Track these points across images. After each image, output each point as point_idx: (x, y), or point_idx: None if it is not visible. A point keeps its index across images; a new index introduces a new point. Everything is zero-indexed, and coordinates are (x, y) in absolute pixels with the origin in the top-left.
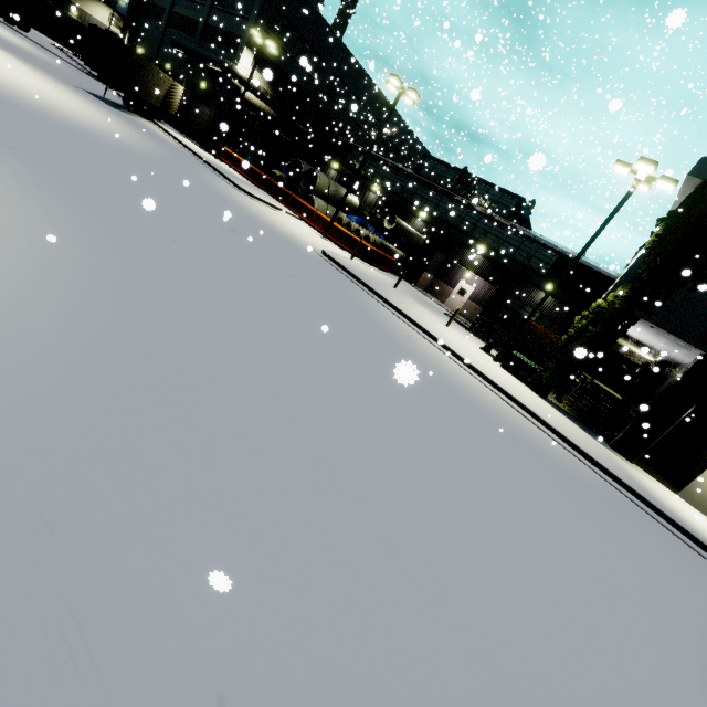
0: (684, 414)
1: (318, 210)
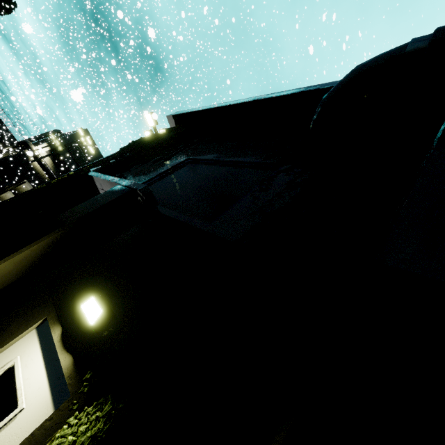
0: (31, 244)
1: (4, 198)
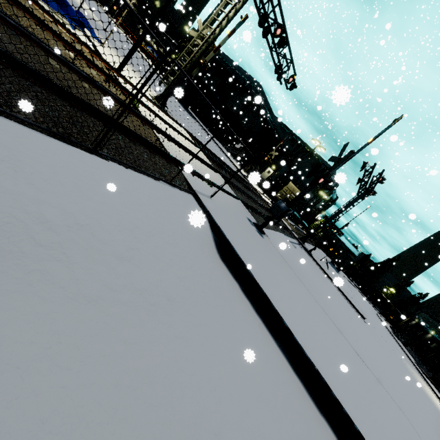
0: None
1: None
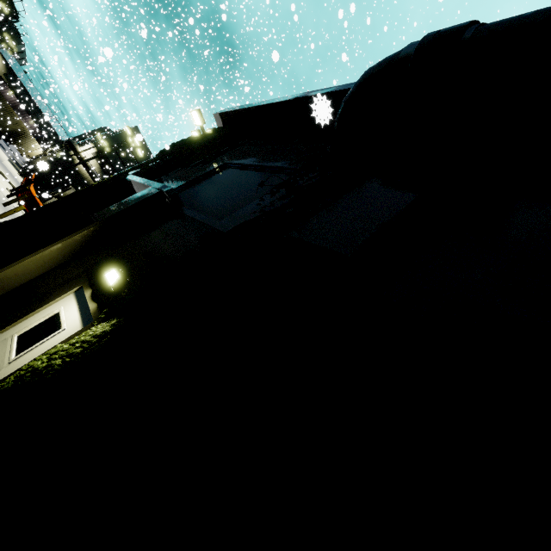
0: (71, 234)
1: None
